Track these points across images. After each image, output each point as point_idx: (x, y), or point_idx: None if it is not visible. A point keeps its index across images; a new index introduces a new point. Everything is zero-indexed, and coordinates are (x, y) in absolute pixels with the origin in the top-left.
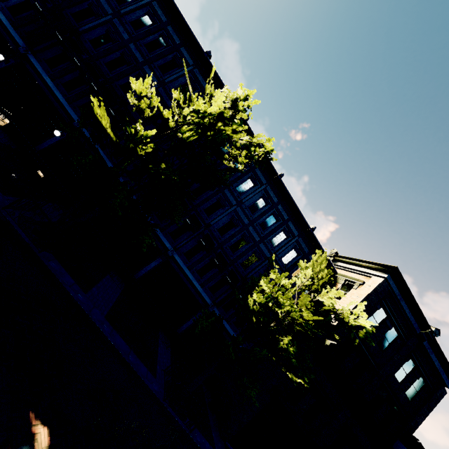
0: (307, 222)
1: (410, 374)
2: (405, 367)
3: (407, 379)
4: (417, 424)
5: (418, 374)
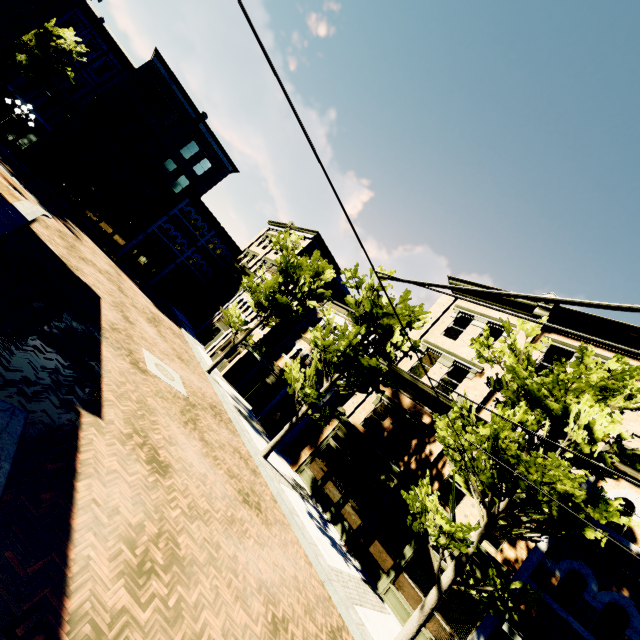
0: (97, 13)
1: (195, 154)
2: (191, 149)
3: (193, 158)
4: (204, 191)
5: (202, 155)
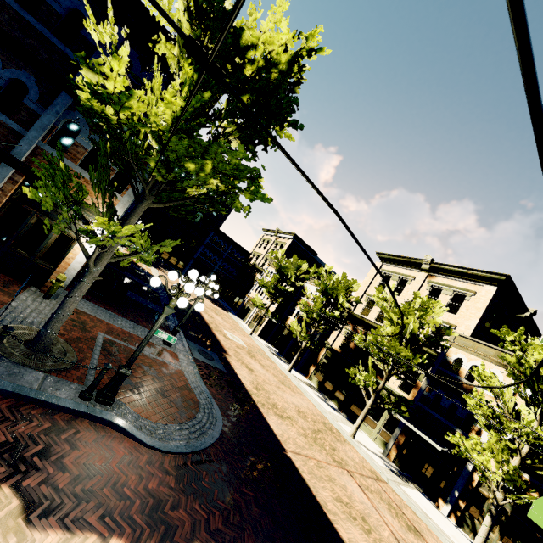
0: None
1: None
2: None
3: None
4: (221, 224)
5: None
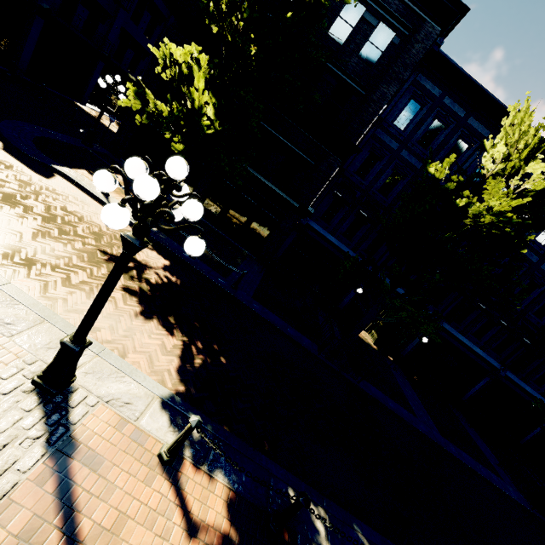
0: None
1: None
2: None
3: None
4: None
5: None
